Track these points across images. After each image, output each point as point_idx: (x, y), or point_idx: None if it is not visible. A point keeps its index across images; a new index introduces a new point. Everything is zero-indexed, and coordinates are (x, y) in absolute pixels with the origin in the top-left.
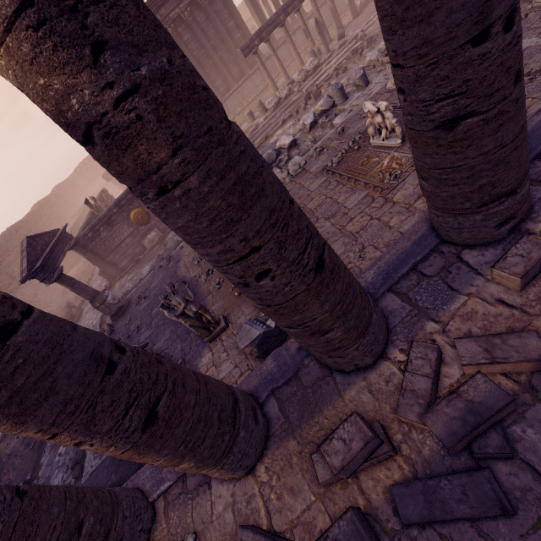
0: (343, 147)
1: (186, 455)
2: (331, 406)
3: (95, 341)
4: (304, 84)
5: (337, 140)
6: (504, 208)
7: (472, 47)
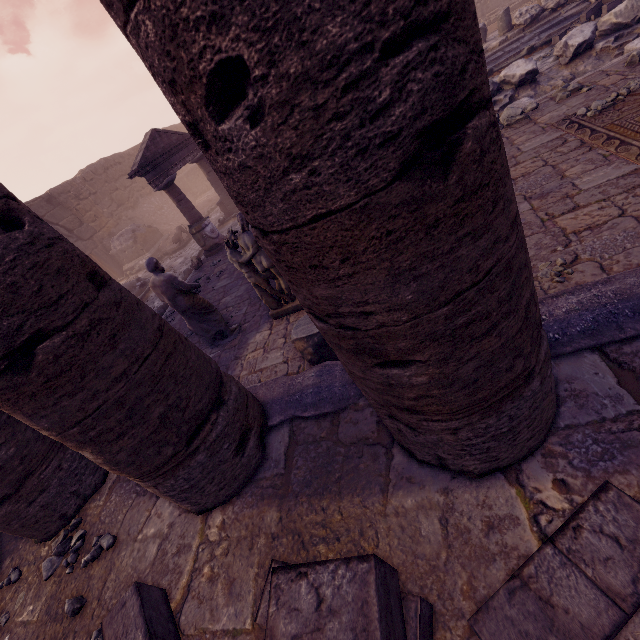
0: (626, 85)
1: (85, 444)
2: (360, 498)
3: None
4: None
5: (619, 75)
6: None
7: None
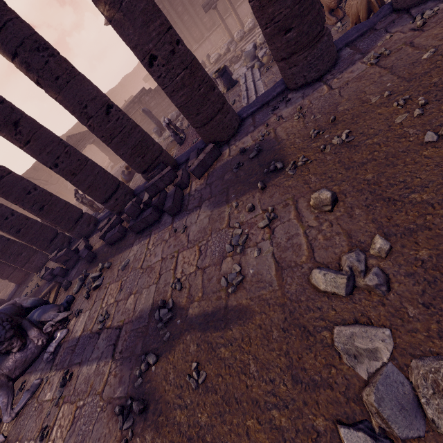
0: None
1: (32, 244)
2: None
3: (4, 212)
4: (239, 44)
5: (187, 123)
6: (106, 207)
7: (52, 169)
